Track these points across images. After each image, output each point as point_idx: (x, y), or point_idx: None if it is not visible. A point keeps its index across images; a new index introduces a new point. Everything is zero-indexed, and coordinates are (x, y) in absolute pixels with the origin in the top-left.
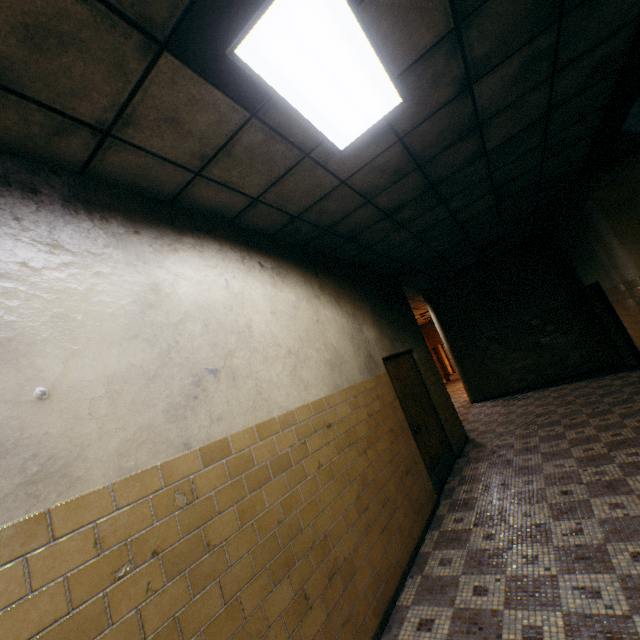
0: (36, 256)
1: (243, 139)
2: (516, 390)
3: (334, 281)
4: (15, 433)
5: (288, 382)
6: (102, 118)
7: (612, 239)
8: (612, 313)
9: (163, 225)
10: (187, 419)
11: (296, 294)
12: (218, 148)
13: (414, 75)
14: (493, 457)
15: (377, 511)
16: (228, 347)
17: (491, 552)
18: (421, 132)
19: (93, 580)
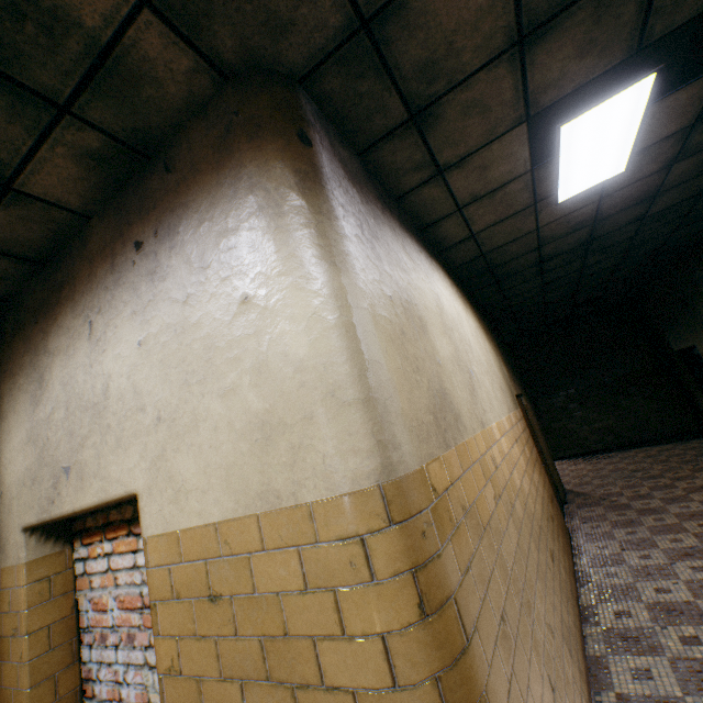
0: (406, 260)
1: (509, 186)
2: (594, 451)
3: (481, 318)
4: (442, 384)
5: (493, 395)
6: (449, 161)
7: None
8: (699, 379)
9: (424, 248)
10: (476, 404)
11: (474, 323)
12: (489, 191)
13: (645, 153)
14: (605, 502)
15: (551, 523)
16: (469, 356)
17: (655, 566)
18: (616, 195)
19: (489, 499)
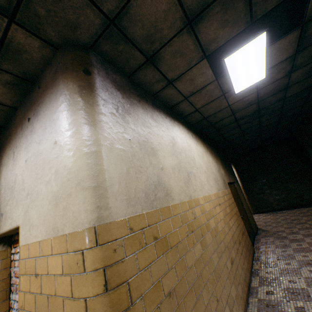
0: (151, 122)
1: (207, 87)
2: (276, 209)
3: (209, 147)
4: (160, 178)
5: (207, 183)
6: (173, 78)
7: None
8: None
9: (170, 116)
10: (188, 187)
11: (202, 149)
12: (198, 90)
13: (273, 69)
14: (275, 235)
15: (238, 245)
16: (191, 165)
17: (291, 269)
18: (265, 89)
19: (182, 233)
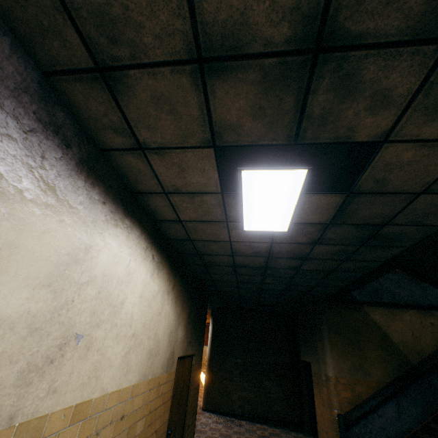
0: (33, 189)
1: (206, 197)
2: (236, 413)
3: (181, 284)
4: None
5: (119, 363)
6: (149, 143)
7: (328, 344)
8: (309, 386)
9: (121, 205)
10: (31, 385)
11: (159, 286)
12: (190, 191)
13: (300, 226)
14: None
15: None
16: (101, 317)
17: None
18: (282, 245)
19: None
